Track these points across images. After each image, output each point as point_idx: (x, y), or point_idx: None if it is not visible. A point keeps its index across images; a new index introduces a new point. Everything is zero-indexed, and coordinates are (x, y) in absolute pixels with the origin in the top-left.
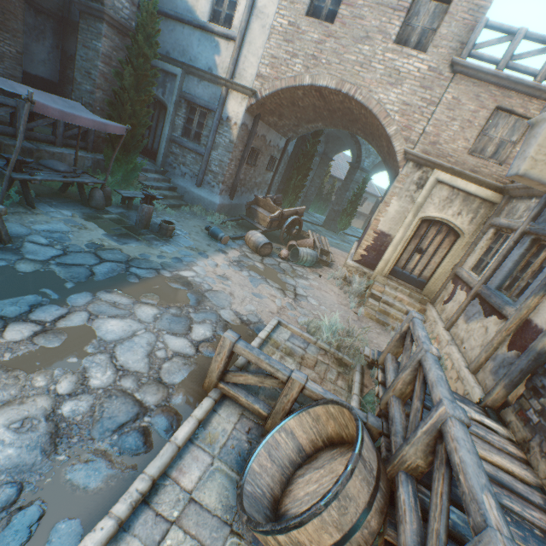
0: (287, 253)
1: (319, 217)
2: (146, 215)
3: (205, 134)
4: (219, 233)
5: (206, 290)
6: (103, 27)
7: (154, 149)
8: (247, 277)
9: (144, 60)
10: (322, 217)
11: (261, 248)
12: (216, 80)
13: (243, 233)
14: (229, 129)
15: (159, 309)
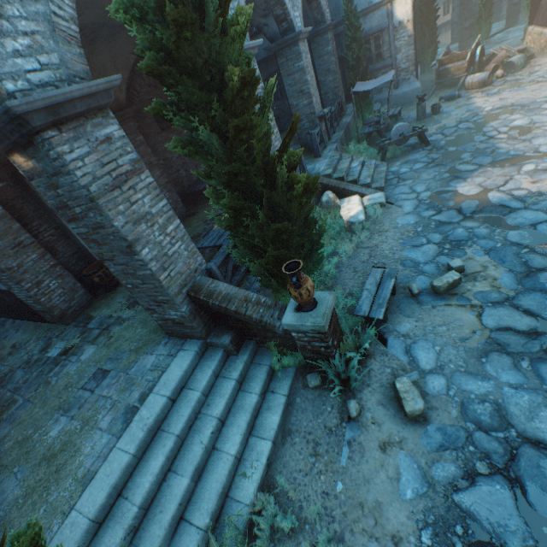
0: (501, 72)
1: (441, 52)
2: (424, 110)
3: (385, 50)
4: (454, 94)
5: (511, 105)
6: (328, 36)
7: (349, 93)
8: (509, 93)
9: (357, 32)
10: (442, 50)
11: (487, 81)
12: (379, 6)
13: (448, 91)
14: (403, 30)
15: (516, 115)
